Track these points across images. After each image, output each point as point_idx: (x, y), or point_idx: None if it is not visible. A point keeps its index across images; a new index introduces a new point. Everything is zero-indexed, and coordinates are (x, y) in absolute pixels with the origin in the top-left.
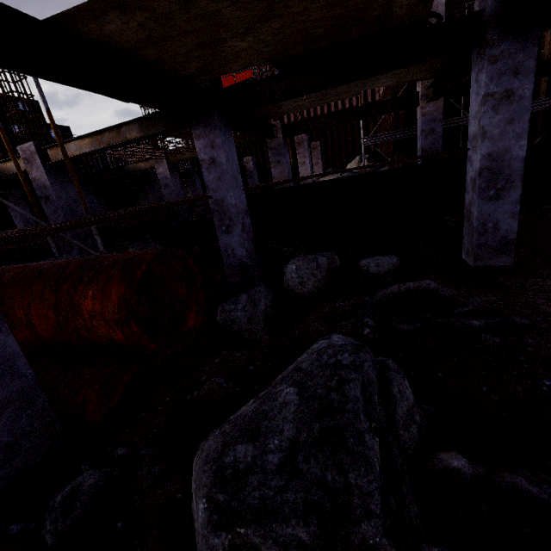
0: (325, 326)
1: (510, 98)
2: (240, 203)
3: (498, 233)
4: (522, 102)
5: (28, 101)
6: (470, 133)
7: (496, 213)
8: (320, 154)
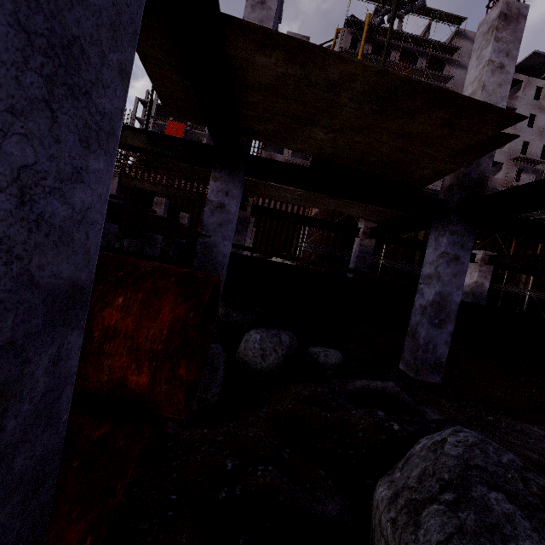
0: (331, 413)
1: (457, 260)
2: (228, 255)
3: (435, 354)
4: (463, 266)
5: None
6: (424, 273)
7: (436, 338)
8: (253, 239)
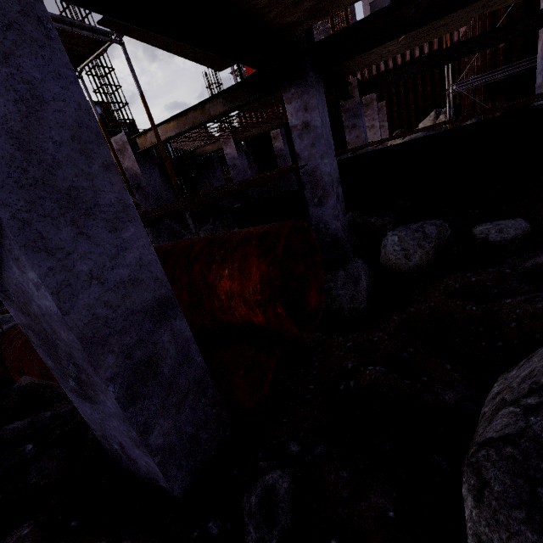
0: (478, 305)
1: None
2: (333, 171)
3: None
4: None
5: (117, 92)
6: None
7: None
8: (386, 115)
